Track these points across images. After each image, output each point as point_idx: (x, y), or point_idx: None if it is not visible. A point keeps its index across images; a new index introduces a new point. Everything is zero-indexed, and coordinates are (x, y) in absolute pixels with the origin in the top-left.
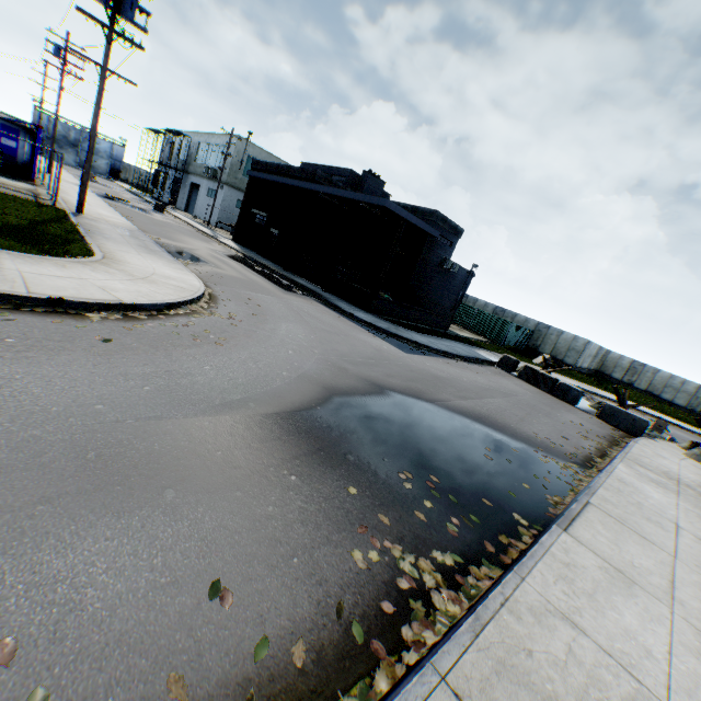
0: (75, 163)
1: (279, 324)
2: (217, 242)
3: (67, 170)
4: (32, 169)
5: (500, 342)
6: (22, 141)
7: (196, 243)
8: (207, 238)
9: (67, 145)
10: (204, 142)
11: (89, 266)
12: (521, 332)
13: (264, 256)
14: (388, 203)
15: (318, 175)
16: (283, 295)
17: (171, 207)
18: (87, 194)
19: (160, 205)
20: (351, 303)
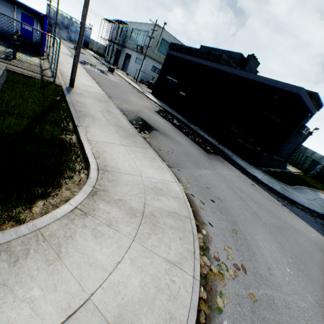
0: (66, 38)
1: (258, 244)
2: (146, 97)
3: (62, 43)
4: (41, 46)
5: (307, 173)
6: (35, 26)
7: (138, 102)
8: (140, 94)
9: (63, 27)
10: (135, 29)
11: (87, 219)
12: (320, 166)
13: (173, 108)
14: (301, 91)
15: (222, 58)
16: (210, 161)
17: (114, 67)
18: (76, 72)
19: (111, 68)
20: (240, 157)
